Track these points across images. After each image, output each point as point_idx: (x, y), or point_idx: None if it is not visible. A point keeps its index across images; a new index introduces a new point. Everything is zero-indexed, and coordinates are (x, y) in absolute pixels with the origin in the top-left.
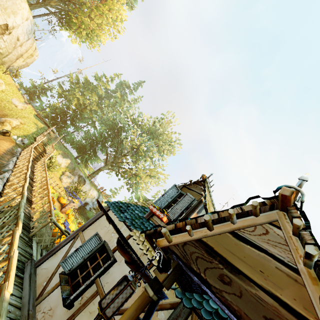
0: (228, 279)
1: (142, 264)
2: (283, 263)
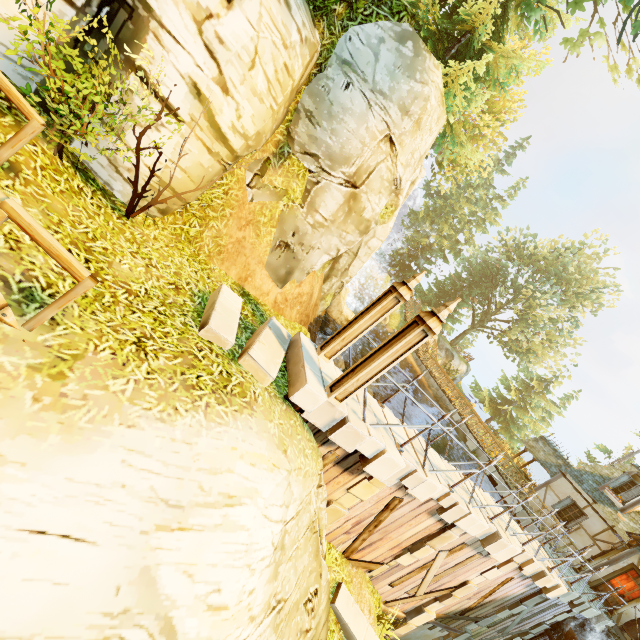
0: None
1: (612, 528)
2: None
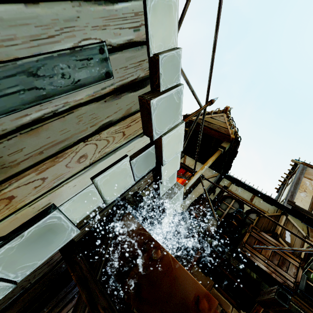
0: (209, 124)
1: None
2: (222, 122)
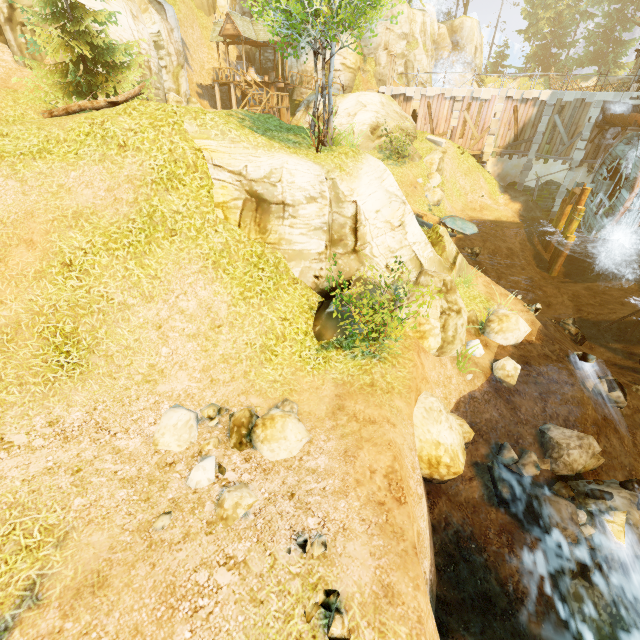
0: None
1: None
2: None
